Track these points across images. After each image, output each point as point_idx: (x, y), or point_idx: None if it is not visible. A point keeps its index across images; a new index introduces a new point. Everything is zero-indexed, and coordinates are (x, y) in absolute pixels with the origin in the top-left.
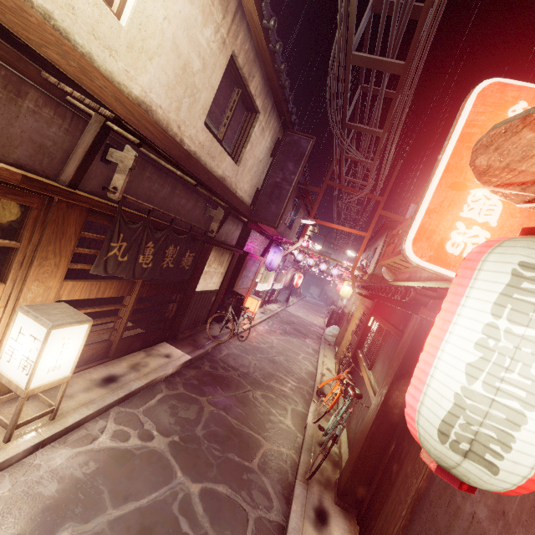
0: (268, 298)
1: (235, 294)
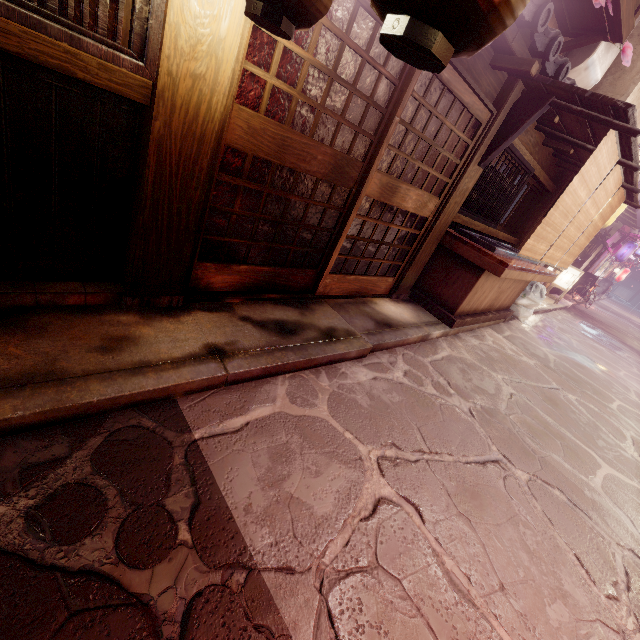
0: None
1: (590, 275)
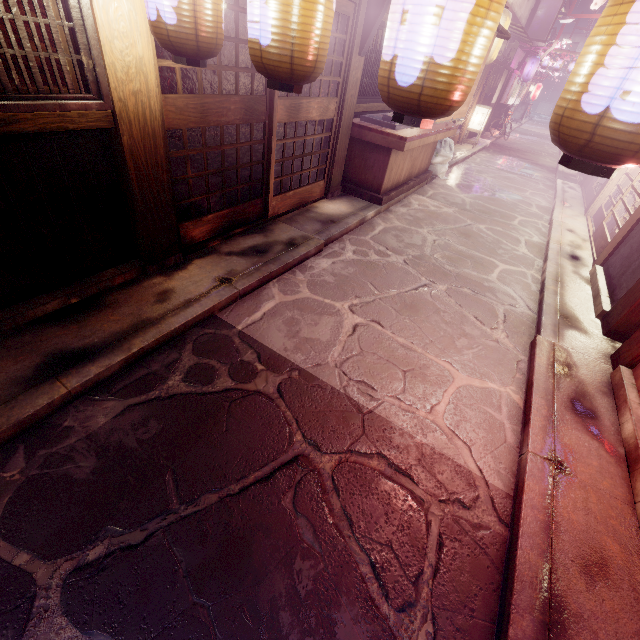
0: None
1: (503, 106)
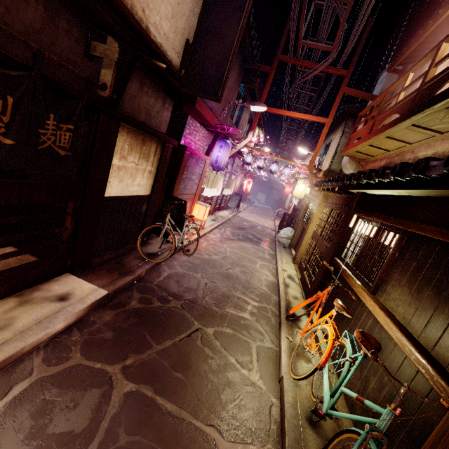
0: (219, 205)
1: (174, 200)
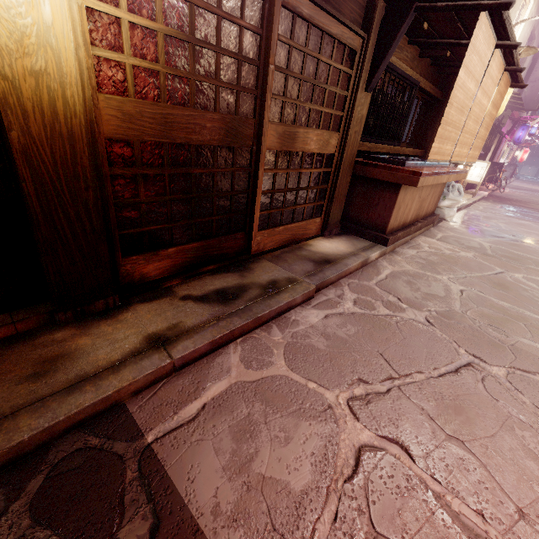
0: None
1: (496, 164)
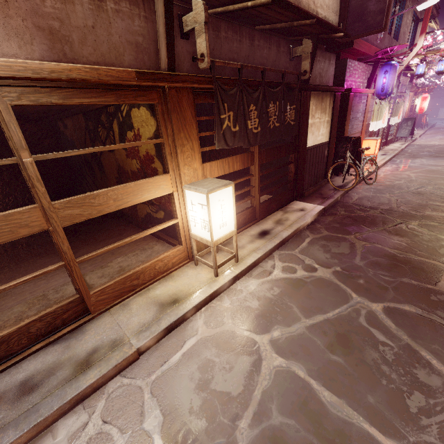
0: (385, 139)
1: (348, 140)
